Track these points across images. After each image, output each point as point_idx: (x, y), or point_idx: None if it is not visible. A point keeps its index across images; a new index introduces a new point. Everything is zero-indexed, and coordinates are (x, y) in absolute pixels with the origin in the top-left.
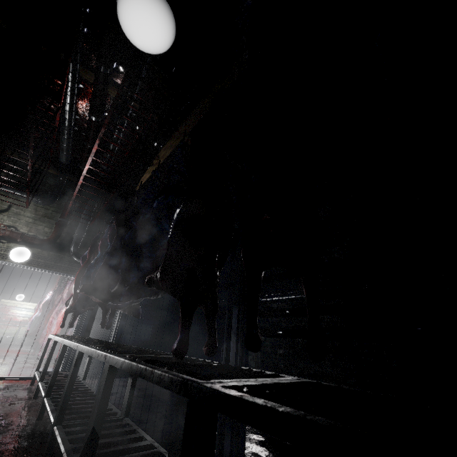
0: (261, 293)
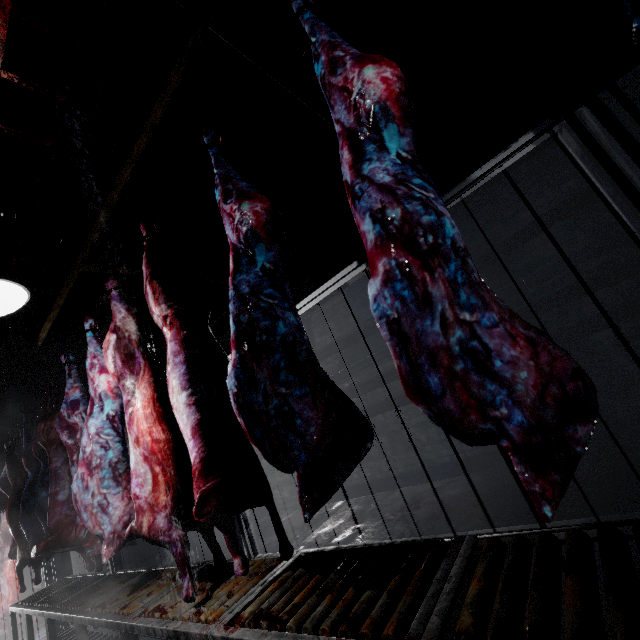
0: None
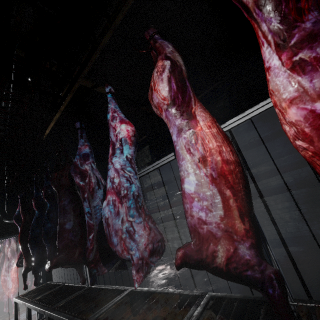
0: (174, 189)
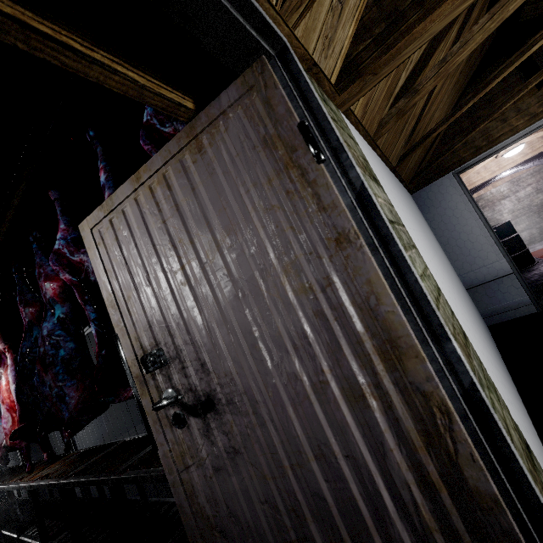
0: None
